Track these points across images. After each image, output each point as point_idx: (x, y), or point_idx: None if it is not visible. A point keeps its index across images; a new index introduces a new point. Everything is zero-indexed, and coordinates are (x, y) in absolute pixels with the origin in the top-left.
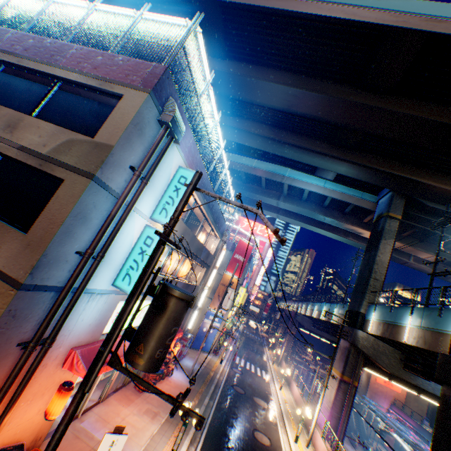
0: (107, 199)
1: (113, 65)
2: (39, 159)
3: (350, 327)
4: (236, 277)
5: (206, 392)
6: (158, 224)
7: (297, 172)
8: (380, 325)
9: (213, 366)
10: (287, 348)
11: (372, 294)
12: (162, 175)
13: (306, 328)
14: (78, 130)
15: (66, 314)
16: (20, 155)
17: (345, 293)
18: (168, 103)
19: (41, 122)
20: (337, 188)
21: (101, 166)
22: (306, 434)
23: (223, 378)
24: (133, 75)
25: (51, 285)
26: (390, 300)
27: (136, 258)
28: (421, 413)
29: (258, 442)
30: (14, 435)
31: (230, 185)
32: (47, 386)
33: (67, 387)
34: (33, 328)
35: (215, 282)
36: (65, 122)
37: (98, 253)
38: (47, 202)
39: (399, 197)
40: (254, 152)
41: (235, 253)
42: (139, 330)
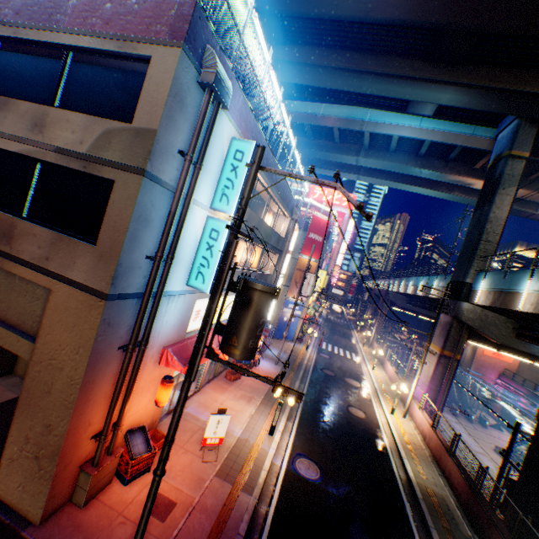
0: (163, 196)
1: (127, 13)
2: (81, 161)
3: (453, 300)
4: (313, 260)
5: (296, 377)
6: (220, 213)
7: (382, 112)
8: (490, 295)
9: (299, 353)
10: (378, 329)
11: (482, 260)
12: (214, 153)
13: (400, 306)
14: (109, 114)
15: (152, 318)
16: (59, 159)
17: (447, 263)
18: (206, 56)
19: (68, 114)
20: (439, 126)
21: (149, 158)
22: (403, 407)
23: (311, 364)
24: (155, 23)
25: (132, 293)
26: (505, 265)
27: (204, 255)
28: (535, 381)
29: (353, 415)
30: (135, 419)
31: (294, 149)
32: (151, 381)
33: (168, 381)
34: (127, 333)
35: (290, 269)
36: (92, 107)
37: (167, 255)
38: (102, 208)
39: (529, 126)
40: (320, 93)
41: (309, 232)
42: (229, 325)
